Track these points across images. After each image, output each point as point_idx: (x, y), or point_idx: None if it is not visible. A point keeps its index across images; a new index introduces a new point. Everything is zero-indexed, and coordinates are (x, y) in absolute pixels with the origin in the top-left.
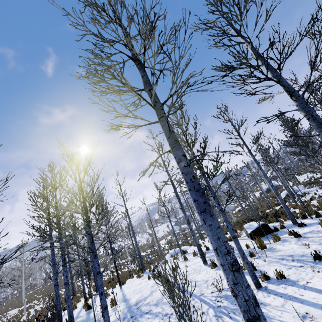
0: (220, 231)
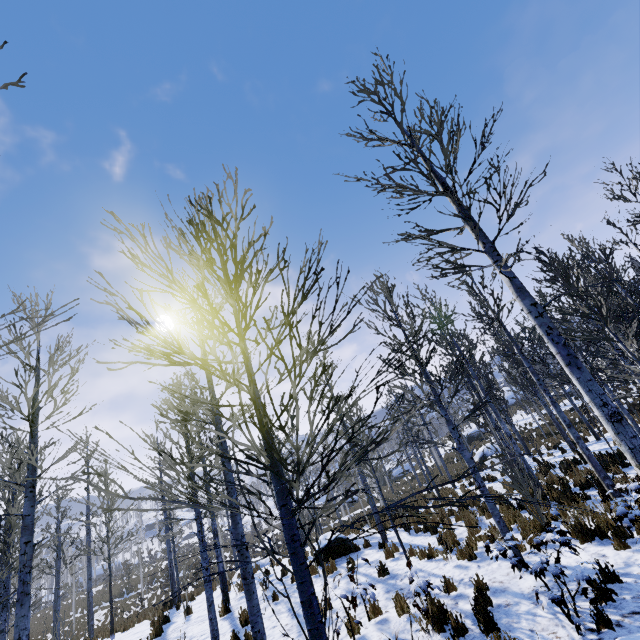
0: (23, 619)
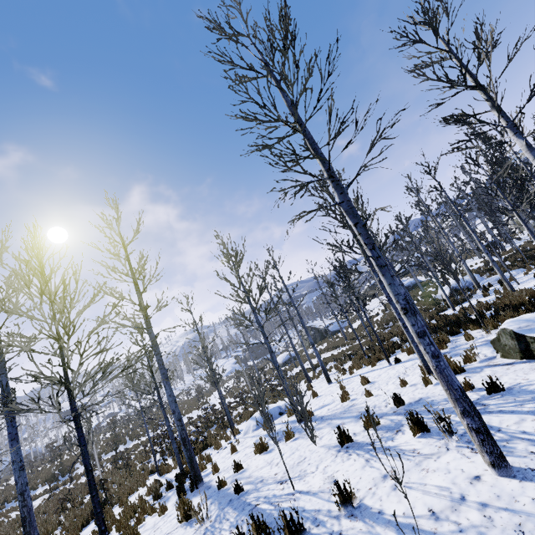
0: None
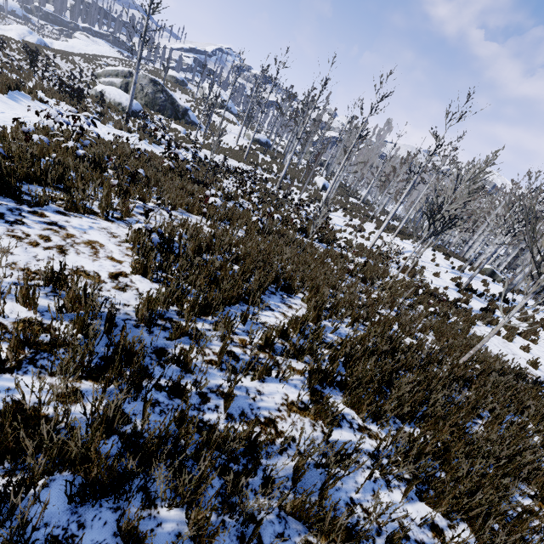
0: None
